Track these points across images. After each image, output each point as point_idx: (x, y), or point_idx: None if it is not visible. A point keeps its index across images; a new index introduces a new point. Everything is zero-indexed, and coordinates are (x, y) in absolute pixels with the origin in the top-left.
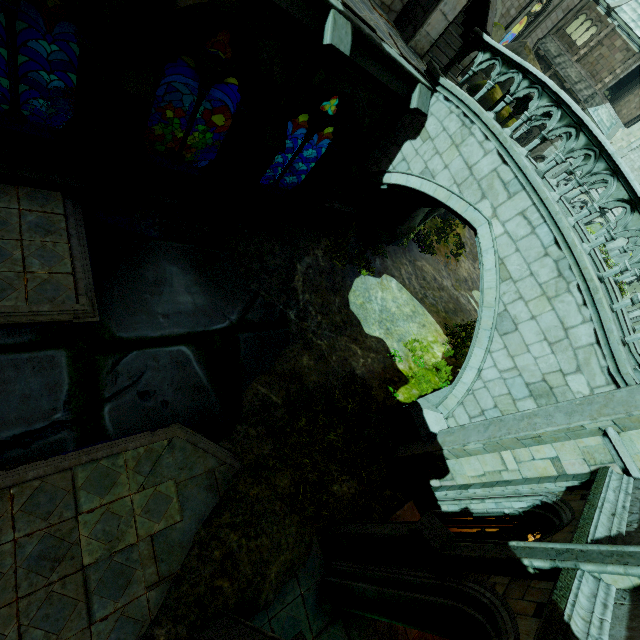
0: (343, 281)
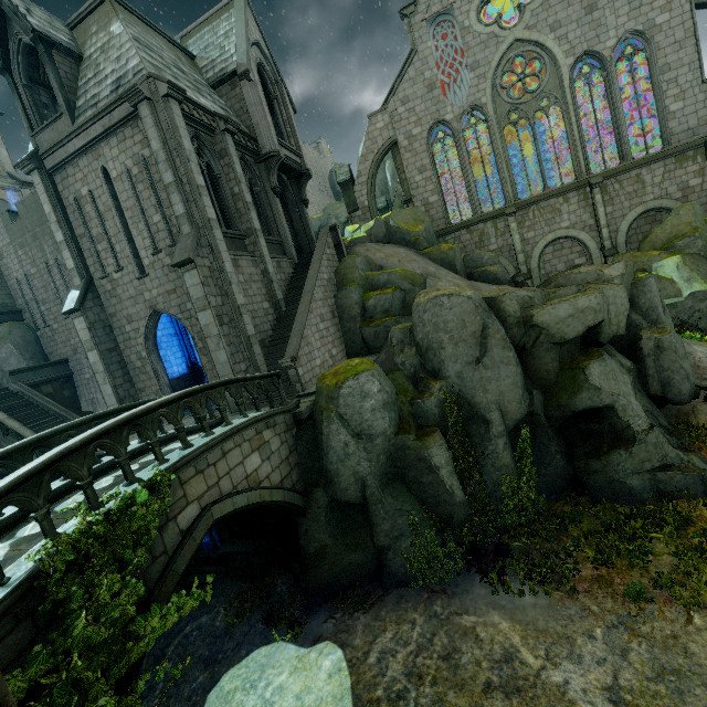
0: (235, 649)
